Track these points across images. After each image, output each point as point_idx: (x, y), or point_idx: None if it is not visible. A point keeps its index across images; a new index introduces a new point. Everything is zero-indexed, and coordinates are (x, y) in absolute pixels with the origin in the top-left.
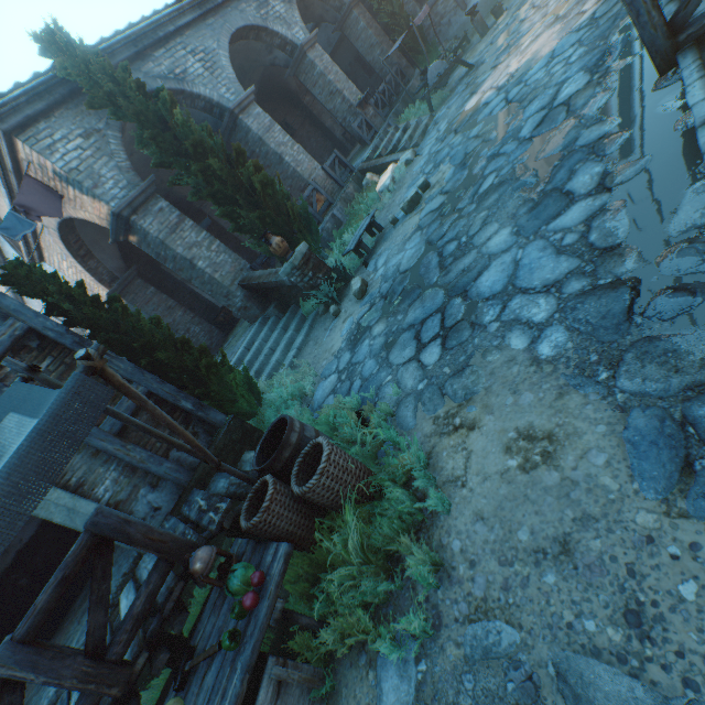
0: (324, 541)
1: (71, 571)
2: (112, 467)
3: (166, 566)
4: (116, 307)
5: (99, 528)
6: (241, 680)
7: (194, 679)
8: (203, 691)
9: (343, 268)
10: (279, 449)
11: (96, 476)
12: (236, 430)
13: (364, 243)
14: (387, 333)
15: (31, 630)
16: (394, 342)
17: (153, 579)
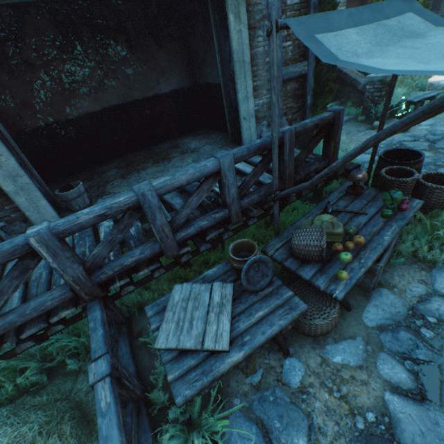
0: (421, 214)
1: (320, 124)
2: (267, 96)
3: (326, 164)
4: (334, 5)
5: (337, 117)
6: (399, 230)
7: (338, 215)
8: (354, 222)
9: (400, 107)
10: (417, 161)
11: (260, 92)
12: (308, 136)
13: (420, 104)
14: (435, 159)
15: (299, 133)
16: (443, 166)
17: (321, 164)
